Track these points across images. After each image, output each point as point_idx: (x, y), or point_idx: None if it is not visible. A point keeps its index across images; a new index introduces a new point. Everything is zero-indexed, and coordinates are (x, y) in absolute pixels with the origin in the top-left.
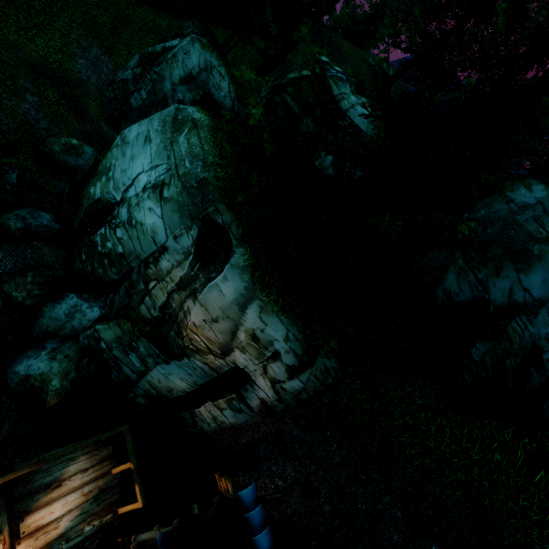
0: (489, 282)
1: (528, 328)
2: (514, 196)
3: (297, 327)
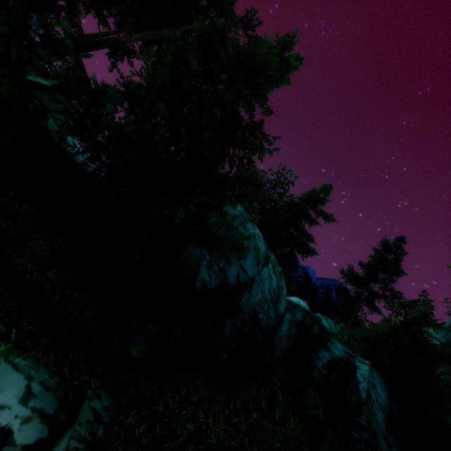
0: (226, 270)
1: (250, 300)
2: (228, 210)
3: (47, 367)
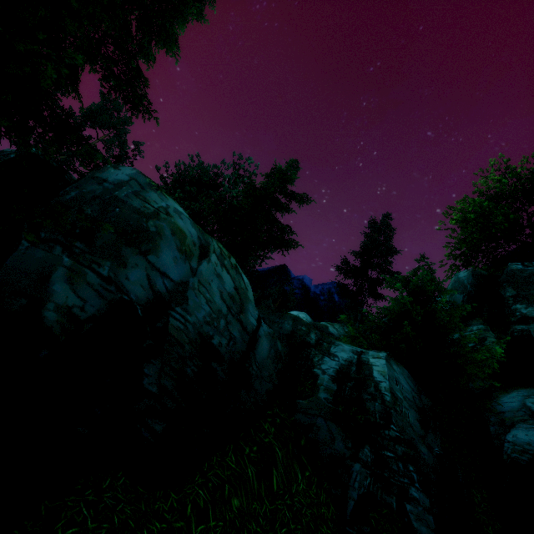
0: (120, 277)
1: (188, 319)
2: (105, 176)
3: None
